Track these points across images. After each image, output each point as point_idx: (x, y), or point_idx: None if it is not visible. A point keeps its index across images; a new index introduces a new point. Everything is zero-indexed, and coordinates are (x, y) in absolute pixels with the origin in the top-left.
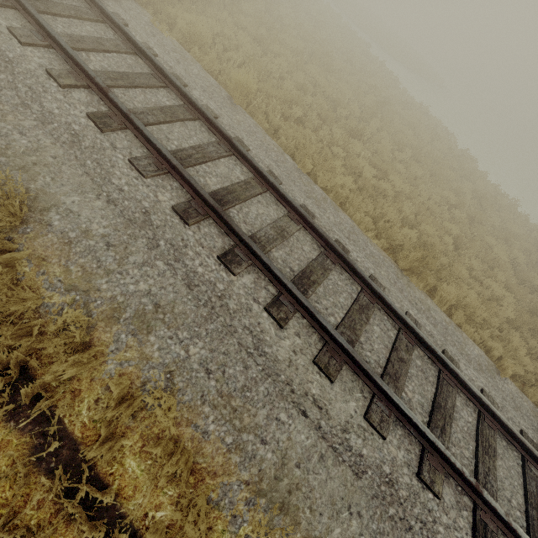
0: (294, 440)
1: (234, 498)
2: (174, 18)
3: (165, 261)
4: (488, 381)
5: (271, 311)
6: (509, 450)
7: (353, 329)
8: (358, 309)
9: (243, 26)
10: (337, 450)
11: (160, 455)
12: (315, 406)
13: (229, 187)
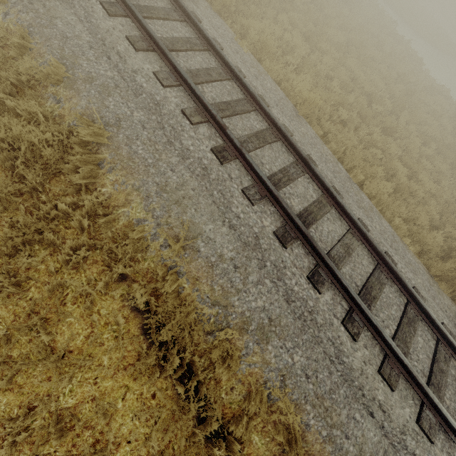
0: (366, 437)
1: None
2: (246, 27)
3: (270, 279)
4: None
5: (347, 327)
6: None
7: (405, 342)
8: (407, 322)
9: (295, 24)
10: (396, 447)
11: (283, 441)
12: (380, 410)
13: (308, 208)
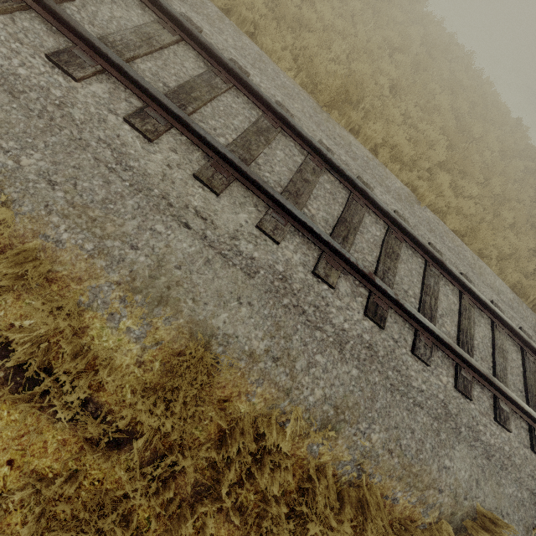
0: (174, 248)
1: (107, 298)
2: None
3: None
4: (406, 208)
5: (132, 122)
6: (414, 257)
7: (247, 149)
8: (256, 131)
9: None
10: (226, 256)
11: None
12: (198, 217)
13: None
